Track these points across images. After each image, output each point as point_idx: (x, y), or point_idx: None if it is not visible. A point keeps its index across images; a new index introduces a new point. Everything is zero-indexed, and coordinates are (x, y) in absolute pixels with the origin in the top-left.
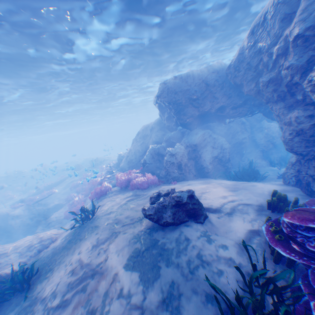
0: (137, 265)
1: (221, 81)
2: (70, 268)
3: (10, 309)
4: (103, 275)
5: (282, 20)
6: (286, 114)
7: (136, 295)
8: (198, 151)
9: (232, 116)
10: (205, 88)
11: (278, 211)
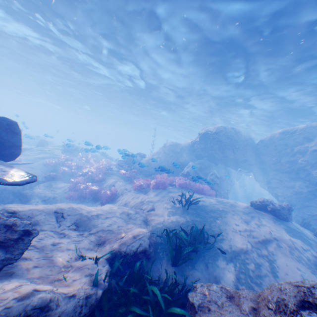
0: (295, 236)
1: (251, 145)
2: (245, 234)
3: (213, 260)
4: (282, 239)
5: (303, 138)
6: (288, 181)
7: (311, 250)
8: (219, 182)
9: (244, 168)
10: (244, 145)
11: (306, 228)
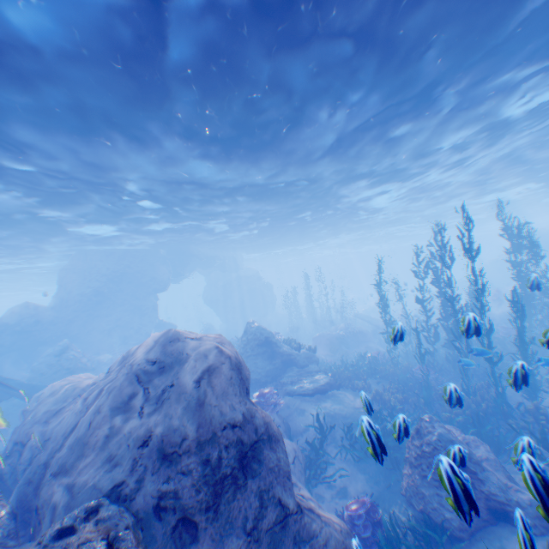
0: None
1: None
2: None
3: None
4: None
5: None
6: None
7: None
8: None
9: None
10: None
11: None
